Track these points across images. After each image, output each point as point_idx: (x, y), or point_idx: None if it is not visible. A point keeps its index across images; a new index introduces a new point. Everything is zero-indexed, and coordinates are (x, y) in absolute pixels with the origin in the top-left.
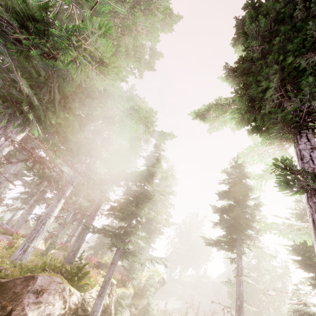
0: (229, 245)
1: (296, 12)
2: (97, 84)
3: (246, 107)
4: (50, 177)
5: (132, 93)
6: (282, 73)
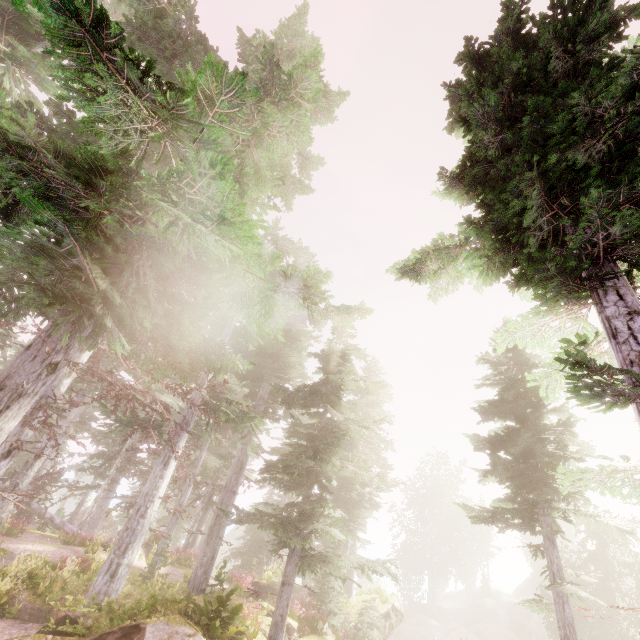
0: (522, 517)
1: (553, 63)
2: (217, 252)
3: (494, 245)
4: (145, 422)
5: (276, 235)
6: (544, 180)
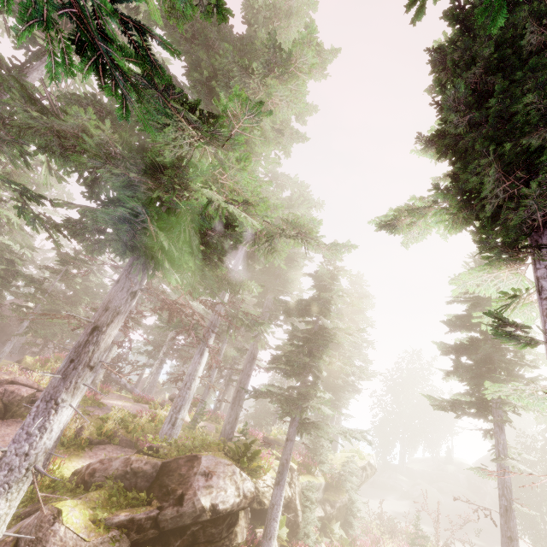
0: (478, 408)
1: (528, 37)
2: (241, 220)
3: (458, 205)
4: (187, 326)
5: (276, 172)
6: (501, 161)
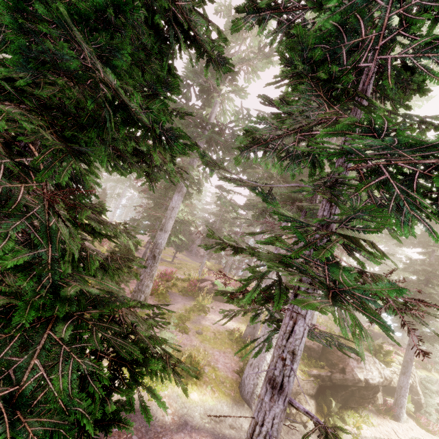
0: None
1: None
2: None
3: None
4: None
5: None
6: None
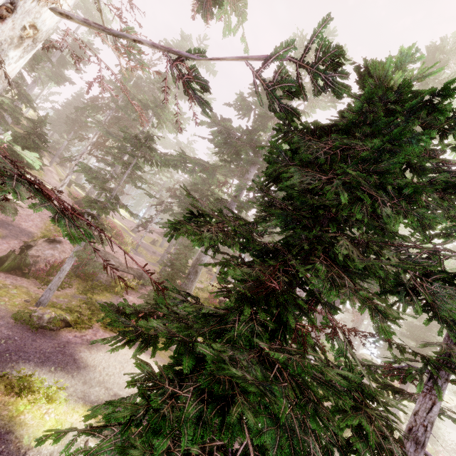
0: None
1: None
2: None
3: None
4: None
5: None
6: None
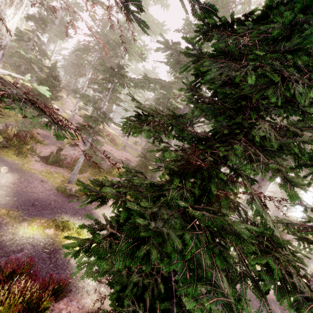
0: None
1: None
2: None
3: None
4: None
5: None
6: None
